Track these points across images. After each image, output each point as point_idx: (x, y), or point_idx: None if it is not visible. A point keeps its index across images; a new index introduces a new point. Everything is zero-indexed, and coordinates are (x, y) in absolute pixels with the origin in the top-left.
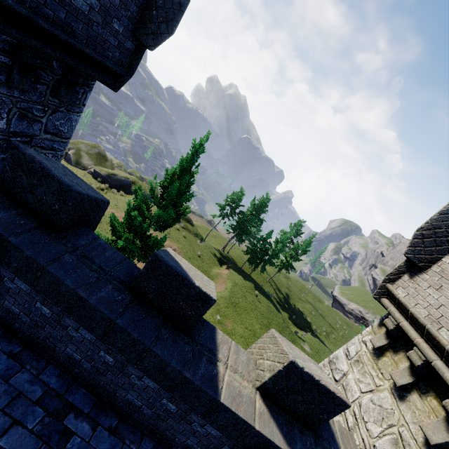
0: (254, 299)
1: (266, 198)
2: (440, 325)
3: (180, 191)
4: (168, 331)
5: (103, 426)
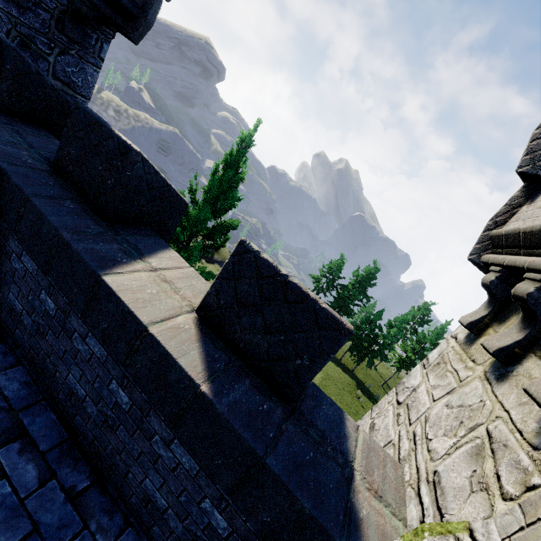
0: (354, 401)
1: (374, 267)
2: None
3: (222, 190)
4: (76, 206)
5: None
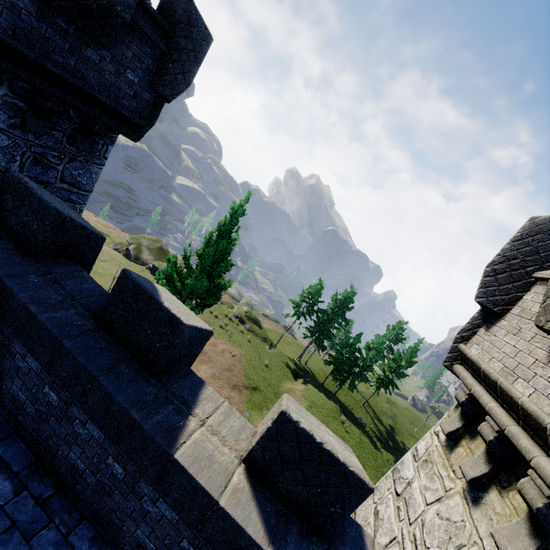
0: (339, 427)
1: (351, 291)
2: (516, 376)
3: (217, 258)
4: (129, 367)
5: (32, 493)
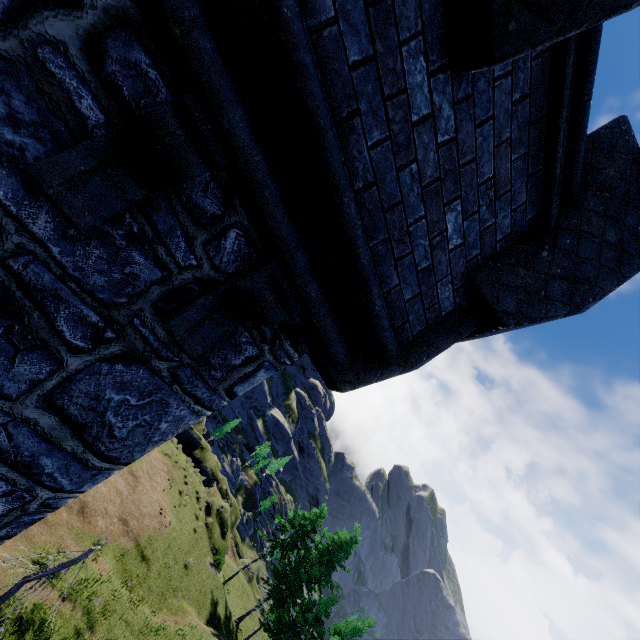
0: None
1: (353, 535)
2: None
3: None
4: None
5: None
